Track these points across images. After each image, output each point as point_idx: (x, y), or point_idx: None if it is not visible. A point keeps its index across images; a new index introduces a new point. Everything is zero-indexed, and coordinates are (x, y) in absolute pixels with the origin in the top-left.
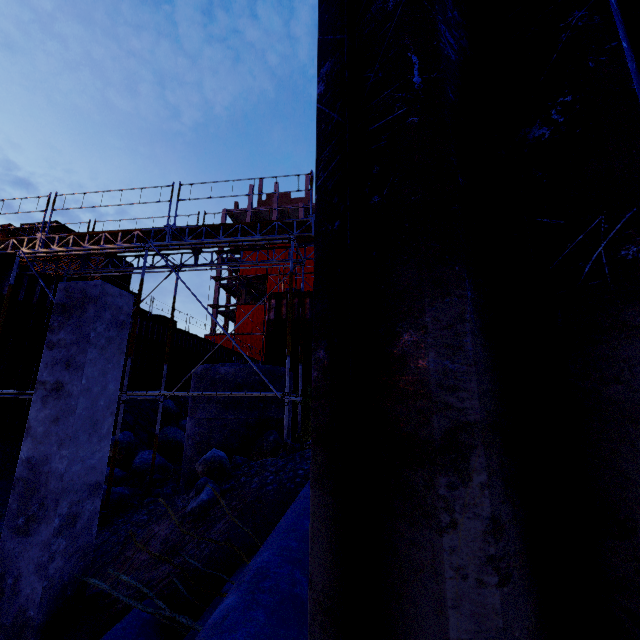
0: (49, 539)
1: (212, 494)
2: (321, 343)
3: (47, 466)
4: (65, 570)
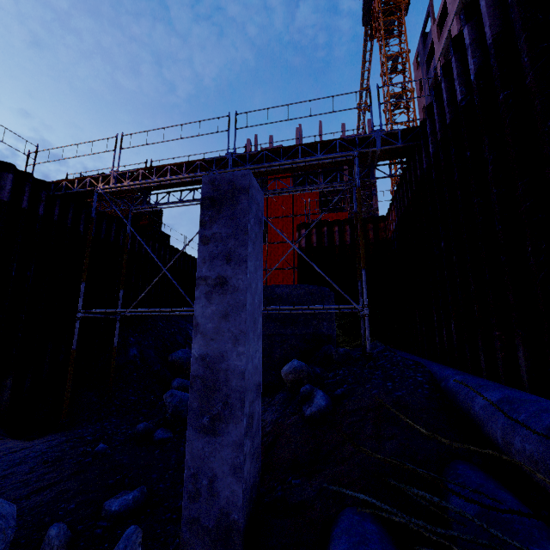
0: (241, 440)
1: (327, 400)
2: None
3: (224, 363)
4: (250, 472)
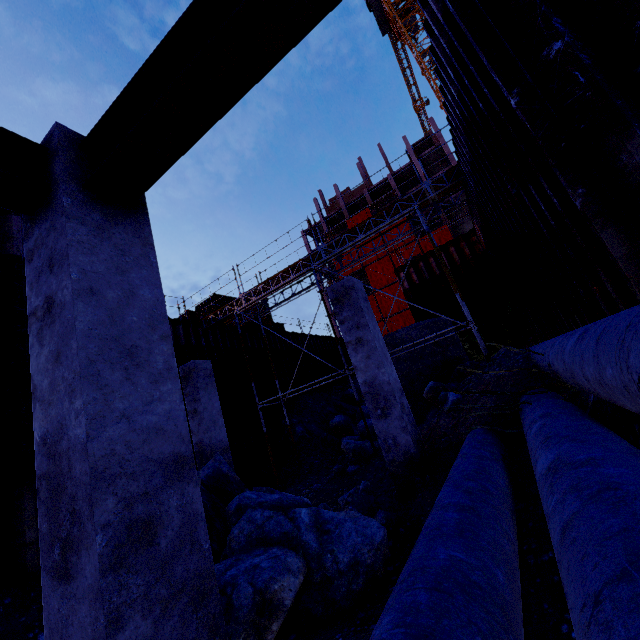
0: (400, 414)
1: (457, 396)
2: (577, 188)
3: (377, 381)
4: (413, 432)
